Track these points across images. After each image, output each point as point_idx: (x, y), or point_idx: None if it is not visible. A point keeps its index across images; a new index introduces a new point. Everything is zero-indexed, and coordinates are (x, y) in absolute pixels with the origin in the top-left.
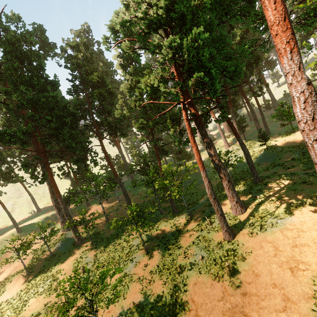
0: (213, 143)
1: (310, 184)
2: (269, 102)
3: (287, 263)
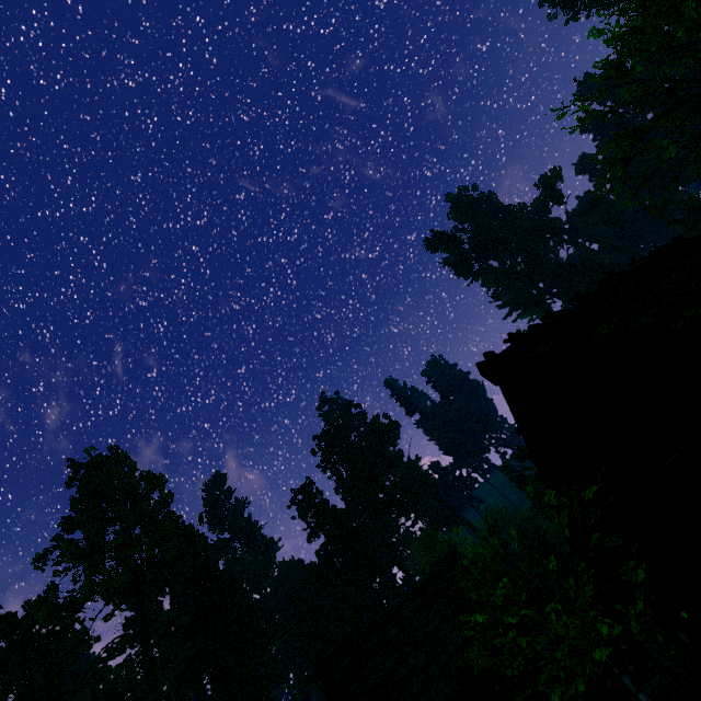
0: None
1: None
2: None
3: None
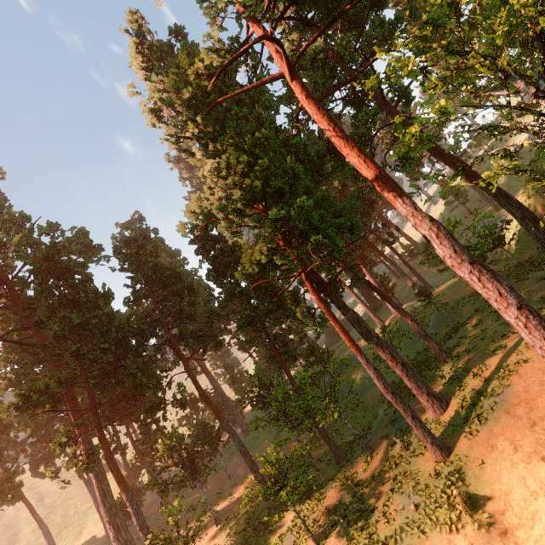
0: (359, 315)
1: (512, 335)
2: (410, 247)
3: (535, 453)
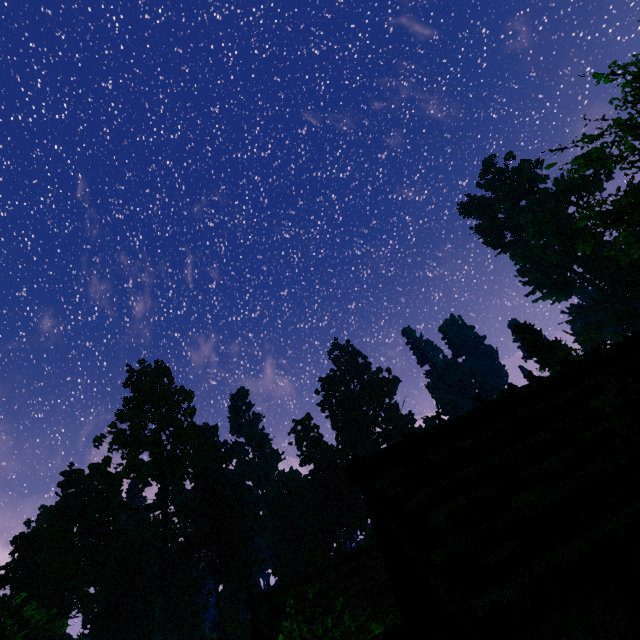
0: None
1: None
2: None
3: None
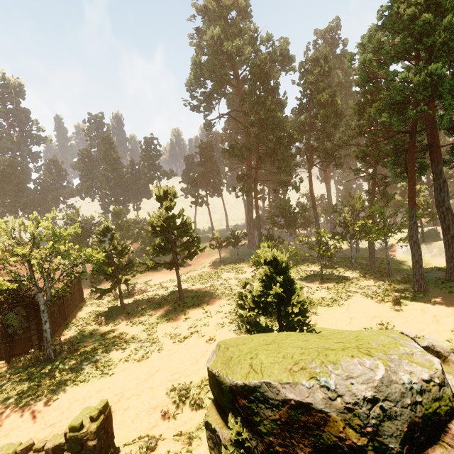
0: (446, 186)
1: None
2: None
3: None
